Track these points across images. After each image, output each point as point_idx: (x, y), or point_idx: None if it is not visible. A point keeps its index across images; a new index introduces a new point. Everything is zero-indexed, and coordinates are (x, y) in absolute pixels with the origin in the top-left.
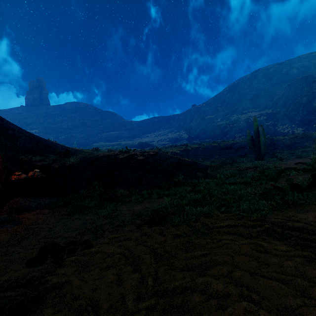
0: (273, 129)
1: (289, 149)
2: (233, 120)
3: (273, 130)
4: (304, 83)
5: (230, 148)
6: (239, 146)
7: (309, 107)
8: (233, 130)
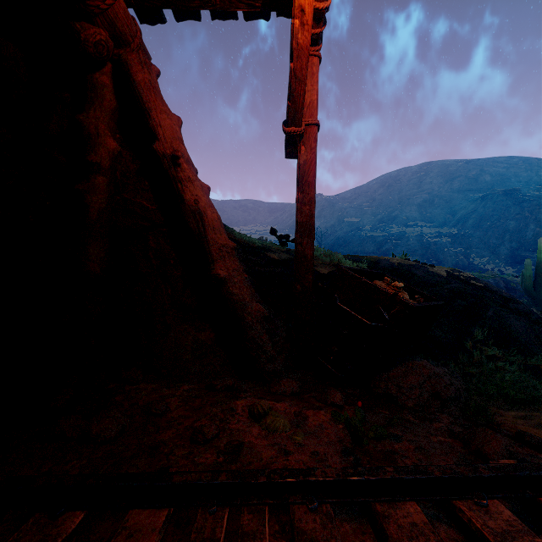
0: (467, 260)
1: None
2: (395, 234)
3: (467, 262)
4: (509, 199)
5: None
6: None
7: (521, 237)
8: (398, 249)
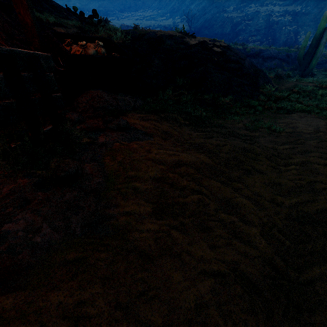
0: (295, 38)
1: (318, 69)
2: (250, 14)
3: (294, 40)
4: None
5: (258, 57)
6: (267, 56)
7: None
8: (247, 29)
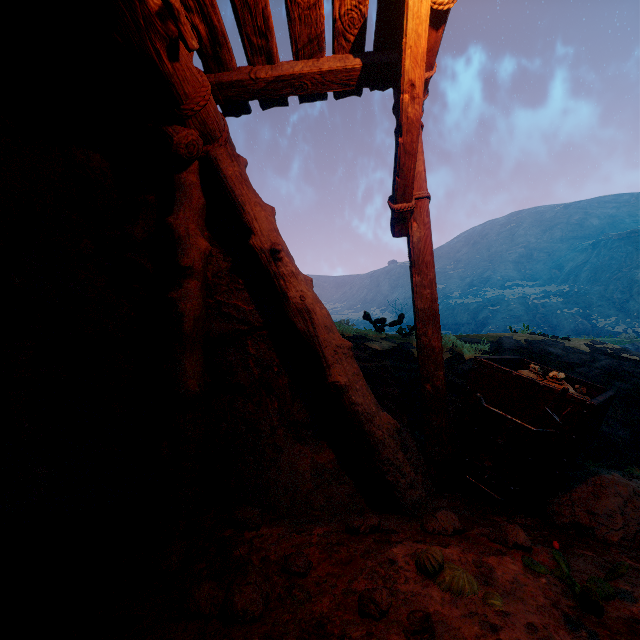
0: (588, 322)
1: None
2: (491, 298)
3: (589, 325)
4: (628, 244)
5: None
6: None
7: None
8: (498, 316)
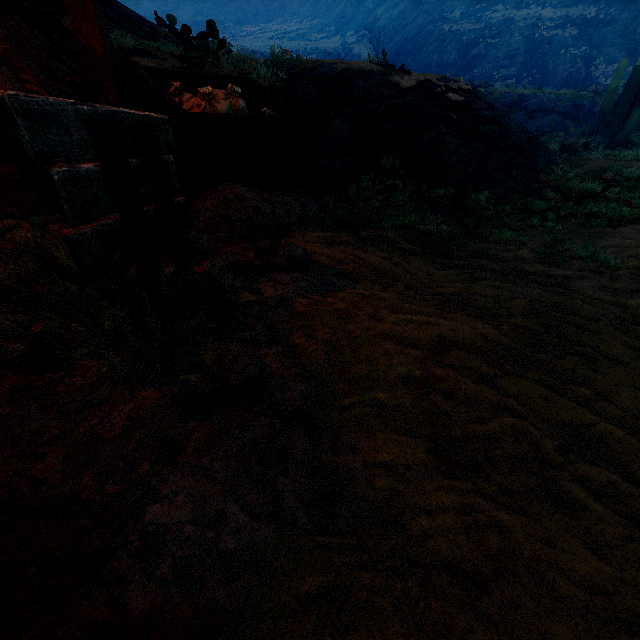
0: (585, 70)
1: (639, 132)
2: (495, 24)
3: (583, 74)
4: None
5: (516, 109)
6: (535, 107)
7: None
8: (491, 55)
